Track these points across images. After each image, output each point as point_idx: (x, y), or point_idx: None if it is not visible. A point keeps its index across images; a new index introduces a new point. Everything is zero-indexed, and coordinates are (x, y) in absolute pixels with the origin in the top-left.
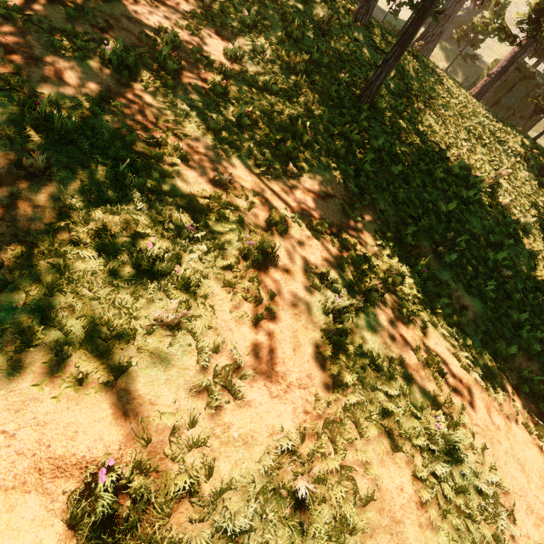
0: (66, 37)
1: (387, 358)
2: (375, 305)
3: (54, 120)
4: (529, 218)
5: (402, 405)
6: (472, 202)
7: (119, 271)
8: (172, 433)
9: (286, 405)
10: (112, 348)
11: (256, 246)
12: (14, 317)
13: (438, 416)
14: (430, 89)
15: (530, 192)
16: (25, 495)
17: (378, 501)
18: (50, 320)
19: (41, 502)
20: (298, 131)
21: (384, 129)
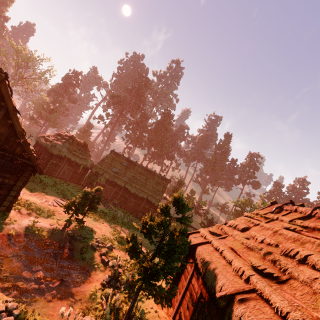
0: None
1: None
2: None
3: None
4: None
5: None
6: None
7: None
8: None
9: None
10: None
11: None
12: None
13: None
14: None
15: None
16: None
17: None
18: None
19: None
20: None
21: None
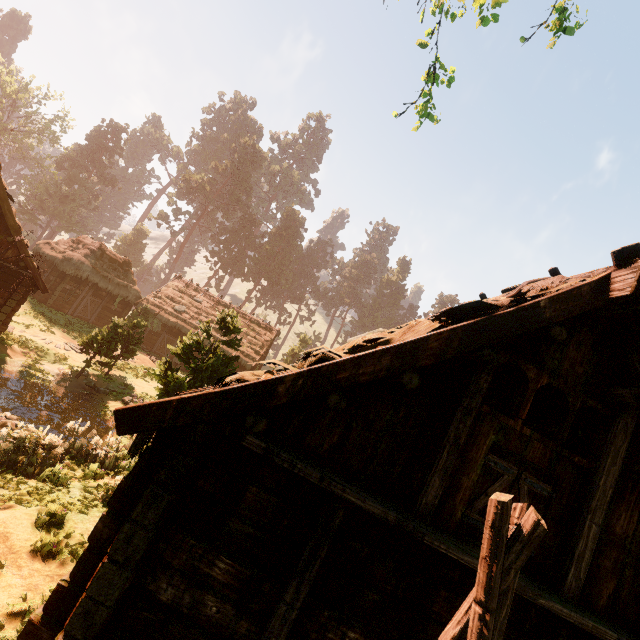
0: None
1: None
2: None
3: None
4: None
5: None
6: None
7: None
8: None
9: None
10: None
11: None
12: None
13: None
14: None
15: None
16: None
17: None
18: None
19: None
20: None
21: None
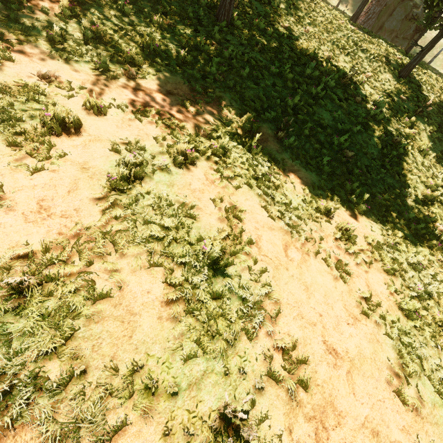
0: None
1: (175, 202)
2: (183, 168)
3: None
4: (384, 111)
5: (173, 233)
6: (322, 98)
7: None
8: None
9: (41, 228)
10: None
11: (53, 117)
12: None
13: (205, 240)
14: (298, 11)
15: (389, 90)
16: None
17: (117, 298)
18: None
19: None
20: (145, 42)
21: (240, 42)
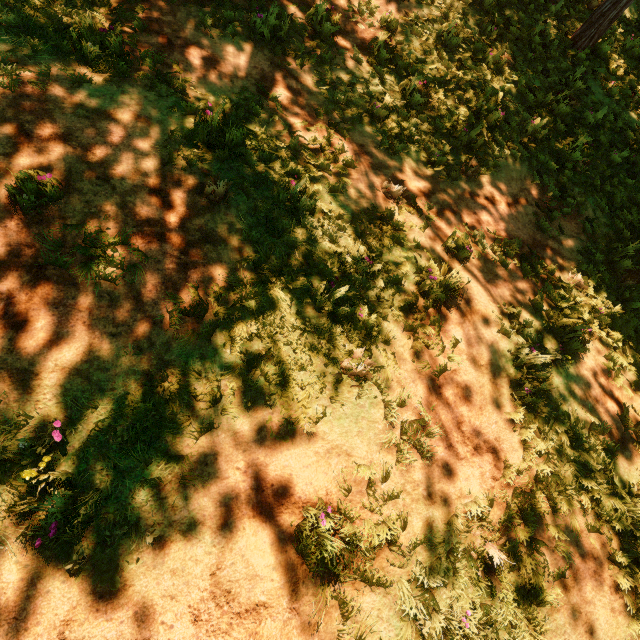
0: (213, 6)
1: (587, 424)
2: (574, 356)
3: (226, 133)
4: None
5: (603, 483)
6: None
7: (303, 313)
8: (368, 485)
9: (473, 468)
10: (309, 396)
11: (438, 282)
12: (226, 361)
13: None
14: None
15: None
16: (263, 524)
17: (568, 578)
18: (256, 366)
19: (275, 532)
20: (484, 107)
21: (608, 90)
